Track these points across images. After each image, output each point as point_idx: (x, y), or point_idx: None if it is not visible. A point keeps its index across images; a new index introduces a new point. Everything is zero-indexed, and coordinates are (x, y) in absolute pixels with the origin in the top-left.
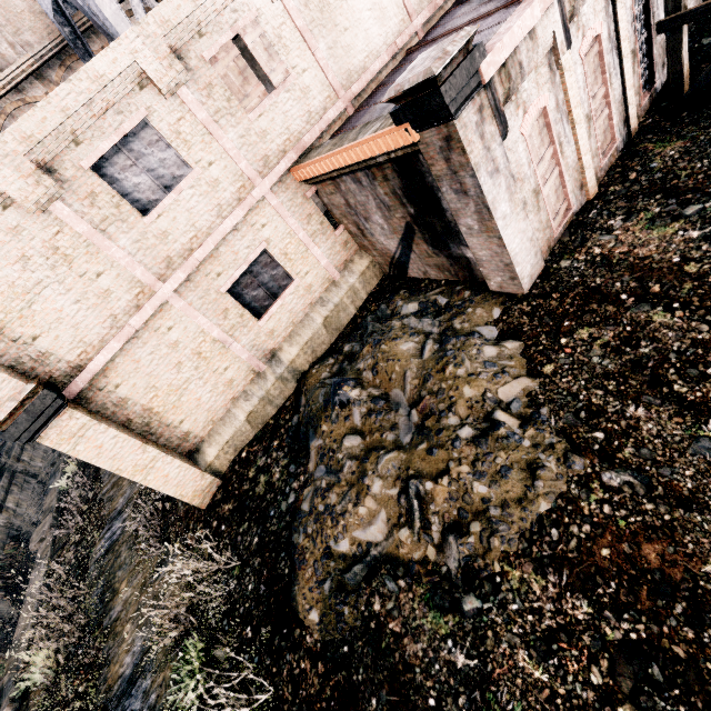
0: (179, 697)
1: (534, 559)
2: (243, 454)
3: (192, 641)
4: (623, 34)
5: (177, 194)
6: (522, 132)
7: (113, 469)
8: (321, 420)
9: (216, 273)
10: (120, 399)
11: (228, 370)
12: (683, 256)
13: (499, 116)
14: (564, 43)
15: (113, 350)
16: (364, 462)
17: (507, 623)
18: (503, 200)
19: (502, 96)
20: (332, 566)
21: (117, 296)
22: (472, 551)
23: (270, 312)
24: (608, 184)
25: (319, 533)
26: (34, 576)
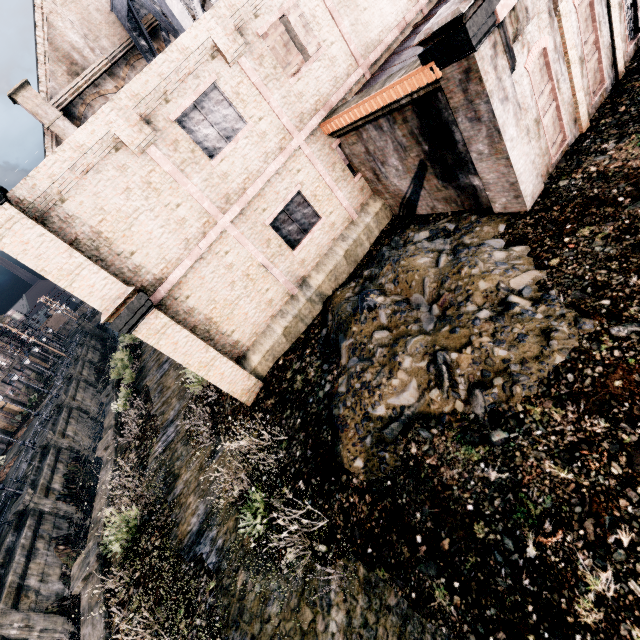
0: (247, 530)
1: (553, 397)
2: (280, 362)
3: (256, 489)
4: None
5: (235, 143)
6: (526, 68)
7: (184, 363)
8: (351, 323)
9: (262, 209)
10: (189, 308)
11: (268, 291)
12: None
13: (509, 51)
14: None
15: (186, 267)
16: (394, 346)
17: (532, 445)
18: (511, 125)
19: (511, 35)
20: (371, 426)
21: (190, 223)
22: (496, 399)
23: (302, 244)
24: (599, 119)
25: (358, 404)
26: (103, 474)
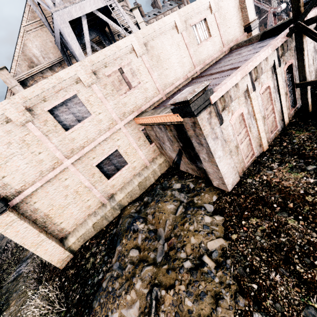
0: None
1: None
2: (87, 243)
3: None
4: (281, 86)
5: (82, 124)
6: (230, 122)
7: (21, 243)
8: (123, 236)
9: (92, 157)
10: (35, 208)
11: (89, 201)
12: (305, 190)
13: (219, 116)
14: (252, 89)
15: (37, 186)
16: (136, 268)
17: None
18: (219, 150)
19: (221, 108)
20: None
21: (45, 162)
22: None
23: (114, 177)
24: (273, 145)
25: (105, 305)
26: None
